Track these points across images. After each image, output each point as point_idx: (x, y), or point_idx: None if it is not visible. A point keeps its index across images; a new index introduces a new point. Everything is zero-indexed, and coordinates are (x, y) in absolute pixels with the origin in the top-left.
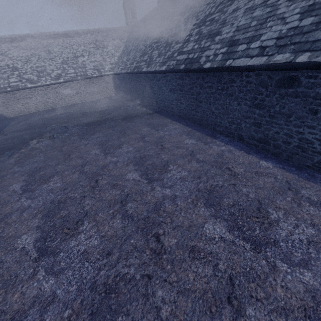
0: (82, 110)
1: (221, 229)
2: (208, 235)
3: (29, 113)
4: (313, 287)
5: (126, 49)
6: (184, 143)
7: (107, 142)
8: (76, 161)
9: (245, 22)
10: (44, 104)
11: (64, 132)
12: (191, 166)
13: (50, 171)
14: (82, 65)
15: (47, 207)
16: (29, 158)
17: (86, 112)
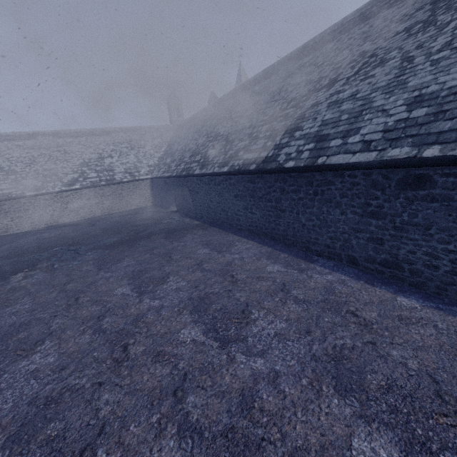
0: (102, 226)
1: (389, 451)
2: None
3: (20, 232)
4: None
5: (169, 149)
6: (266, 271)
7: (143, 273)
8: (88, 309)
9: (332, 116)
10: (46, 218)
11: (72, 259)
12: (288, 310)
13: (38, 331)
14: (108, 168)
15: (21, 415)
16: (4, 306)
17: (108, 228)
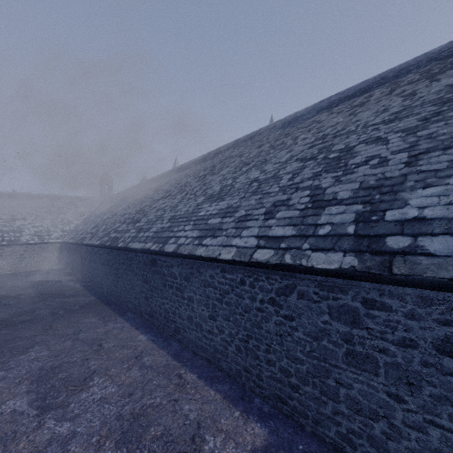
0: None
1: (23, 402)
2: (0, 411)
3: None
4: (59, 434)
5: (88, 218)
6: (81, 322)
7: None
8: None
9: (152, 217)
10: None
11: None
12: (61, 345)
13: None
14: (17, 229)
15: None
16: None
17: None
